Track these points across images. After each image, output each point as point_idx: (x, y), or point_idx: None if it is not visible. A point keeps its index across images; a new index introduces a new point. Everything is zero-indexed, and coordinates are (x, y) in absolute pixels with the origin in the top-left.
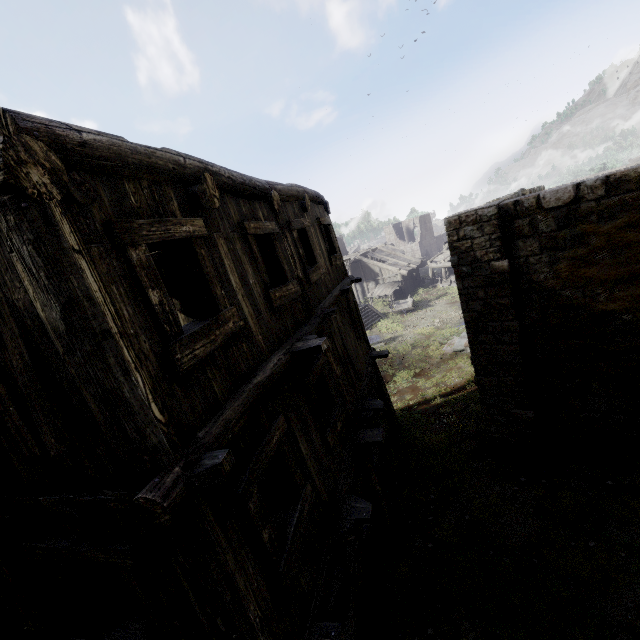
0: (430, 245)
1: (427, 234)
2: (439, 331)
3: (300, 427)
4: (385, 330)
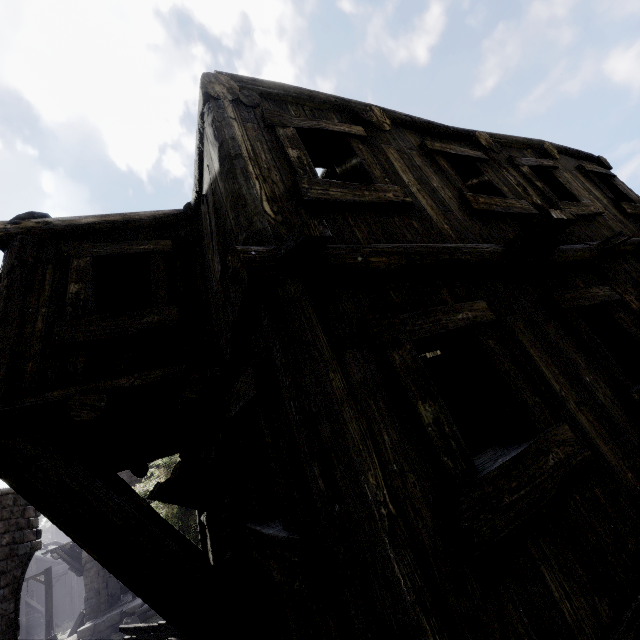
0: None
1: None
2: None
3: (541, 348)
4: None
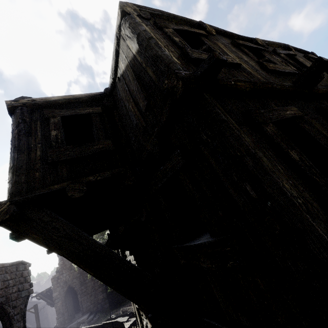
0: None
1: None
2: None
3: (326, 131)
4: None
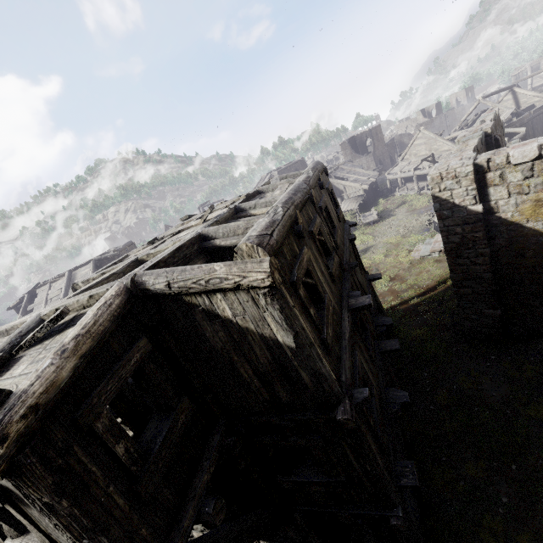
0: (382, 154)
1: (379, 144)
2: (405, 239)
3: (361, 353)
4: (358, 242)
